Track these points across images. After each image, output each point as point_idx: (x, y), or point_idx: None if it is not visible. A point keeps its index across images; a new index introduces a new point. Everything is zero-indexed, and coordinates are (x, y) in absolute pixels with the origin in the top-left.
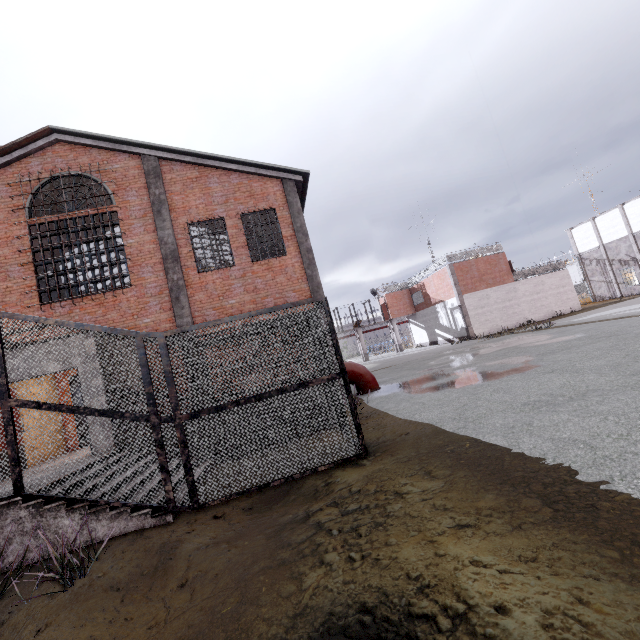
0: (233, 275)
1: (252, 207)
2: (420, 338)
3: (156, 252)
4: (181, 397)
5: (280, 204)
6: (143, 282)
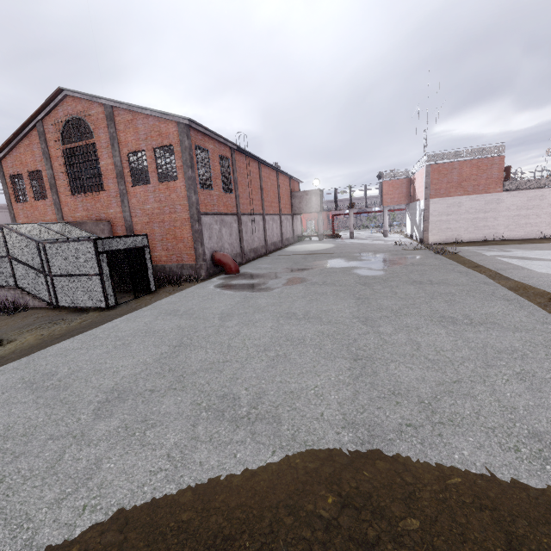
0: (149, 190)
1: (160, 143)
2: (408, 228)
3: (114, 171)
4: (51, 268)
5: (176, 142)
6: (109, 188)
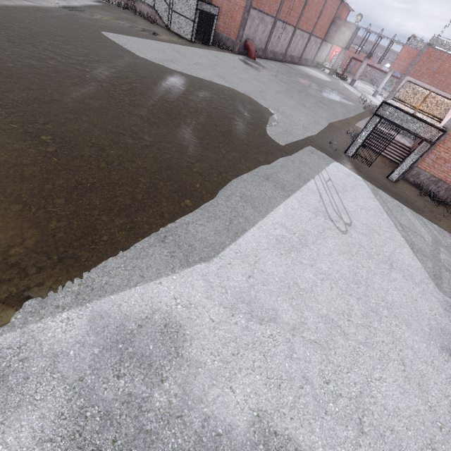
0: None
1: None
2: None
3: None
4: (173, 6)
5: None
6: None
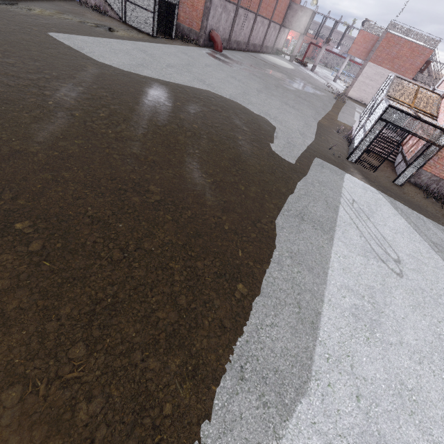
0: None
1: None
2: None
3: None
4: None
5: None
6: None
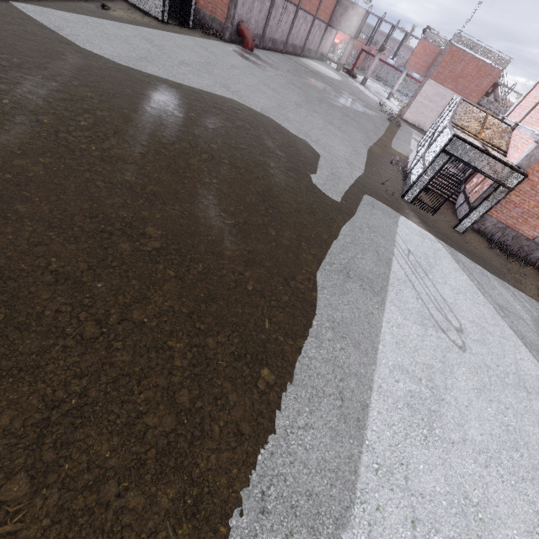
0: None
1: None
2: None
3: None
4: None
5: None
6: None
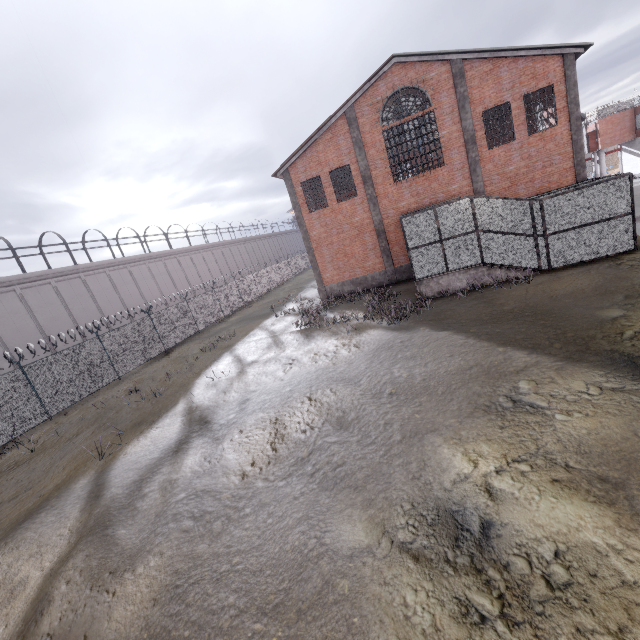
0: (513, 148)
1: (533, 88)
2: (632, 169)
3: (460, 138)
4: (547, 227)
5: (558, 80)
6: (451, 161)
